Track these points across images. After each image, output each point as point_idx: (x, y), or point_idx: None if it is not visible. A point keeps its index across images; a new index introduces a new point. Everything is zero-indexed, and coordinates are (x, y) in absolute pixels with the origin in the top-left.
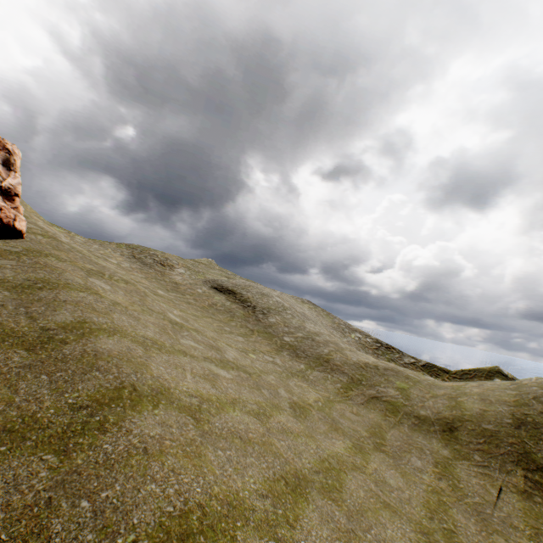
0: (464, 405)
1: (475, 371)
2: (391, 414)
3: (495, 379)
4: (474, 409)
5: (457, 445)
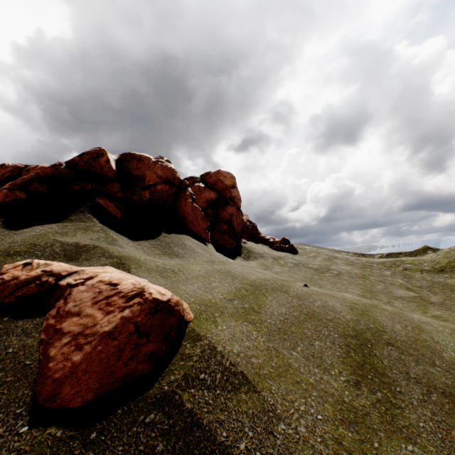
0: (439, 260)
1: (415, 251)
2: (416, 273)
3: (428, 252)
4: (444, 260)
5: (447, 273)
